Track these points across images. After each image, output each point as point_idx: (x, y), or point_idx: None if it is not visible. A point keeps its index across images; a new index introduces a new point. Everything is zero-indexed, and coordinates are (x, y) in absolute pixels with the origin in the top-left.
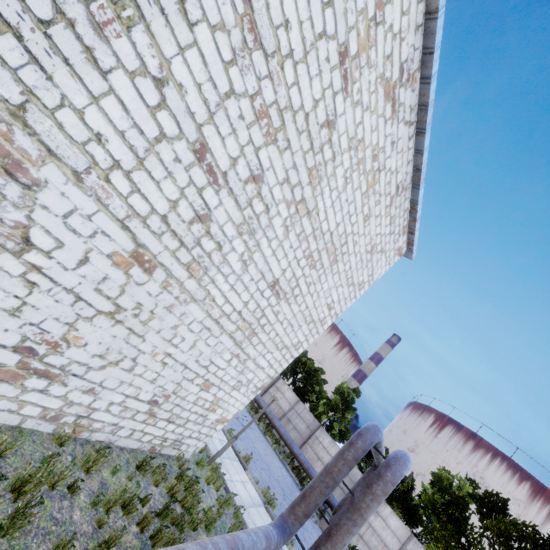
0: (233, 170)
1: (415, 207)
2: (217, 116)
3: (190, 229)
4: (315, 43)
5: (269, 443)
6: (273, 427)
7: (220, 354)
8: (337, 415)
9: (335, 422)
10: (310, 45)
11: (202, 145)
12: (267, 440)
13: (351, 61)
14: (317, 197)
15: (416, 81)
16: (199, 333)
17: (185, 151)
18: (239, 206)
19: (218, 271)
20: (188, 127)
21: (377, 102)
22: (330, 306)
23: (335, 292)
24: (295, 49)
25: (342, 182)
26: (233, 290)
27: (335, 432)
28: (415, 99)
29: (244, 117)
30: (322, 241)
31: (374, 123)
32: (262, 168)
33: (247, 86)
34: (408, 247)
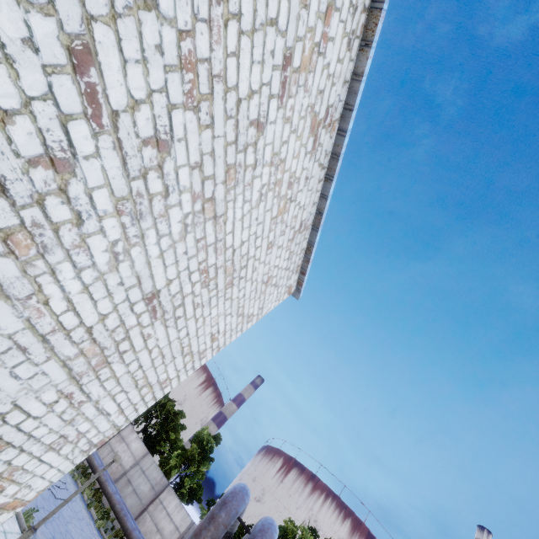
0: (129, 115)
1: (311, 248)
2: (124, 23)
3: (28, 171)
4: (266, 26)
5: (92, 520)
6: (104, 494)
7: (37, 393)
8: (191, 469)
9: (187, 477)
10: (260, 23)
11: (86, 49)
12: (91, 514)
13: (292, 72)
14: (229, 202)
15: (334, 130)
16: (2, 356)
17: (50, 39)
18: (126, 171)
19: (67, 257)
20: (67, 5)
21: (304, 130)
22: (214, 336)
23: (223, 321)
24: (244, 14)
25: (257, 197)
26: (86, 293)
27: (185, 491)
28: (330, 146)
29: (164, 52)
30: (223, 256)
31: (297, 149)
32: (172, 135)
33: (177, 13)
34: (297, 287)
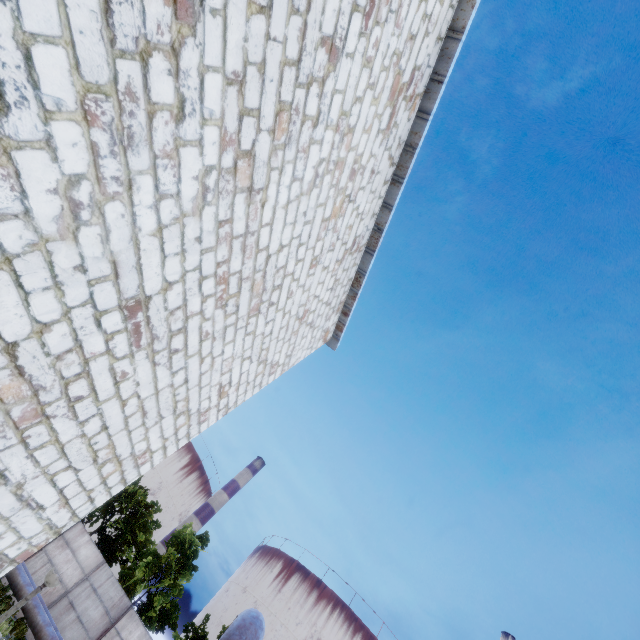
0: None
1: (361, 279)
2: None
3: None
4: None
5: None
6: (31, 627)
7: None
8: (164, 582)
9: (158, 595)
10: None
11: None
12: None
13: None
14: (273, 171)
15: (414, 109)
16: None
17: None
18: (109, 30)
19: None
20: None
21: (383, 91)
22: (223, 390)
23: (238, 367)
24: None
25: (310, 177)
26: (7, 272)
27: (154, 614)
28: (406, 133)
29: None
30: (252, 262)
31: (370, 119)
32: None
33: None
34: (335, 333)
